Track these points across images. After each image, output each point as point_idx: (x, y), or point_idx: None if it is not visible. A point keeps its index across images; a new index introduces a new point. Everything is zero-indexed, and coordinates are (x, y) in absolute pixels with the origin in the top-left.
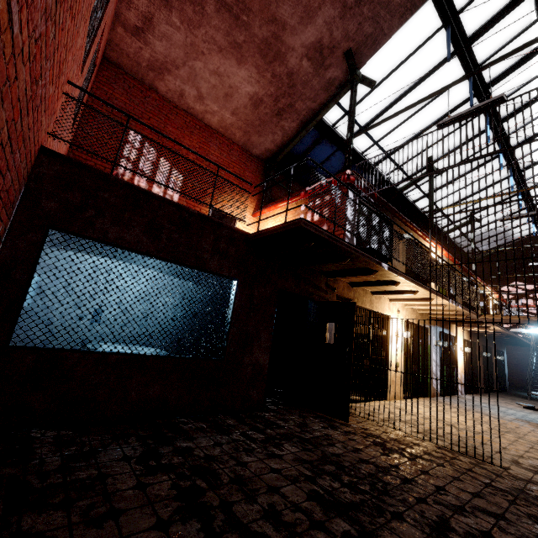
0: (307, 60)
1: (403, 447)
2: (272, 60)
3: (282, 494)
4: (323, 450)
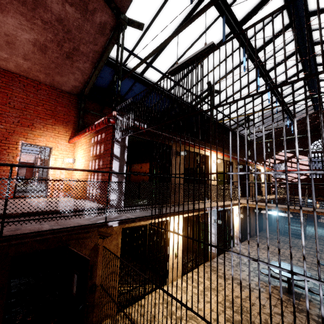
0: (69, 5)
1: None
2: (34, 6)
3: None
4: None
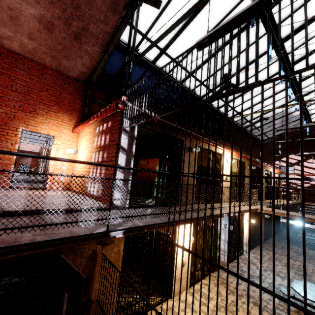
0: None
1: None
2: None
3: None
4: None
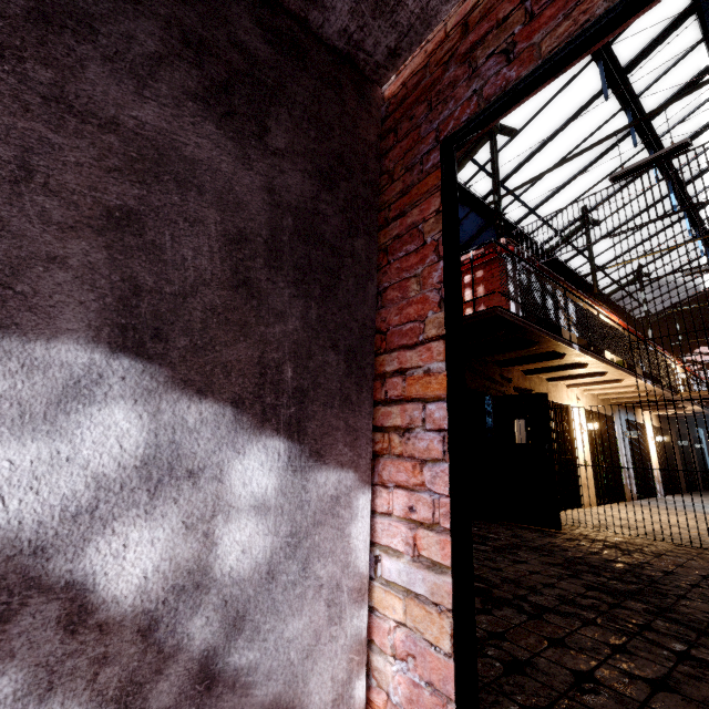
0: None
1: (639, 548)
2: None
3: (560, 588)
4: (560, 554)
